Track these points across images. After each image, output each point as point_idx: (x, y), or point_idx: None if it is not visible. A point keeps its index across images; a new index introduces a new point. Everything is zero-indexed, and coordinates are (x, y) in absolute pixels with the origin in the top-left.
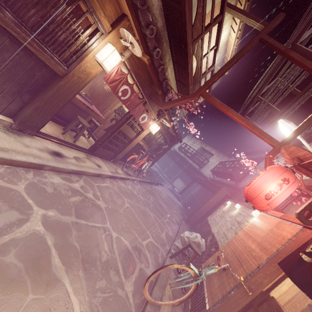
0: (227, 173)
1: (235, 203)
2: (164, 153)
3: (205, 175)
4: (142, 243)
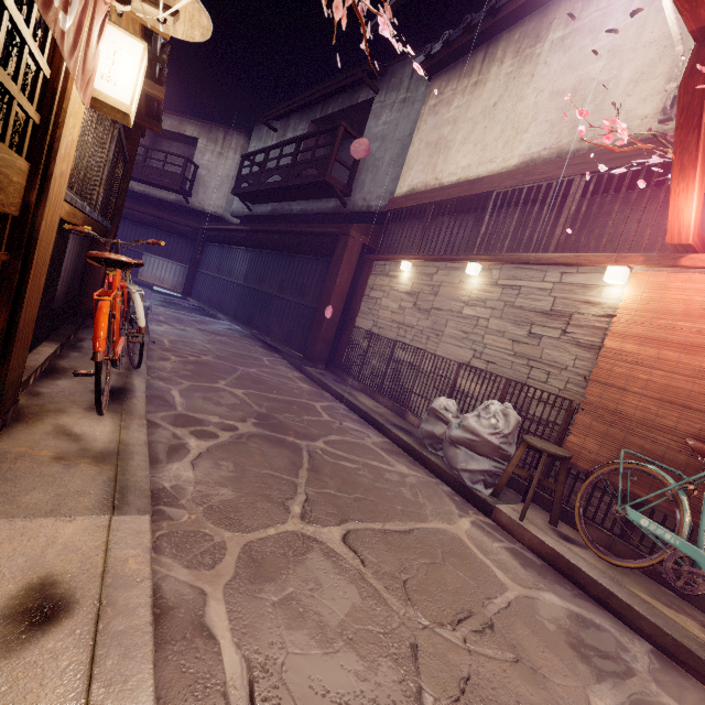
0: (311, 183)
1: (445, 261)
2: (122, 206)
3: (213, 213)
4: (519, 595)
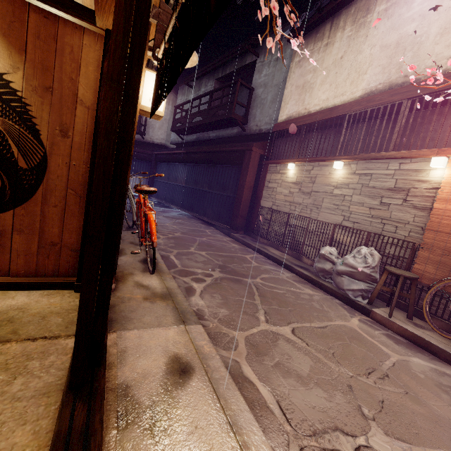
0: (222, 120)
1: (318, 161)
2: None
3: (159, 143)
4: (398, 359)
